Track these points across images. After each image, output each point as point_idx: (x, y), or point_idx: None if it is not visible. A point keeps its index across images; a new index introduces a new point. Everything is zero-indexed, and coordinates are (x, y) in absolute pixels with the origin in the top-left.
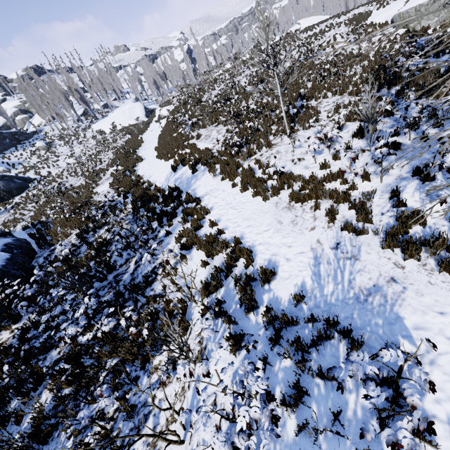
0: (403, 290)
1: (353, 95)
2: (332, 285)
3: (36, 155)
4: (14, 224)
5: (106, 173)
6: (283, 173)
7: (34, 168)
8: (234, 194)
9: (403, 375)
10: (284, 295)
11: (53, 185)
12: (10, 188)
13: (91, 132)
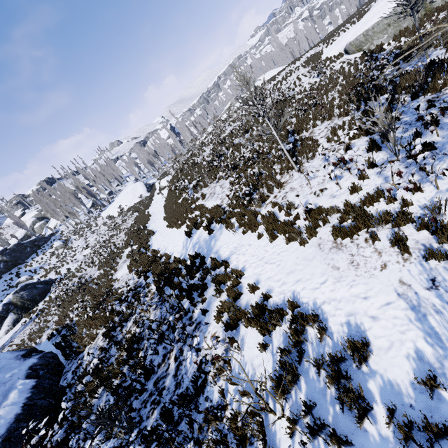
0: None
1: (343, 116)
2: None
3: (55, 255)
4: (39, 335)
5: (122, 255)
6: (310, 209)
7: (55, 268)
8: (263, 246)
9: None
10: (399, 378)
11: (74, 281)
12: (34, 296)
13: (101, 220)
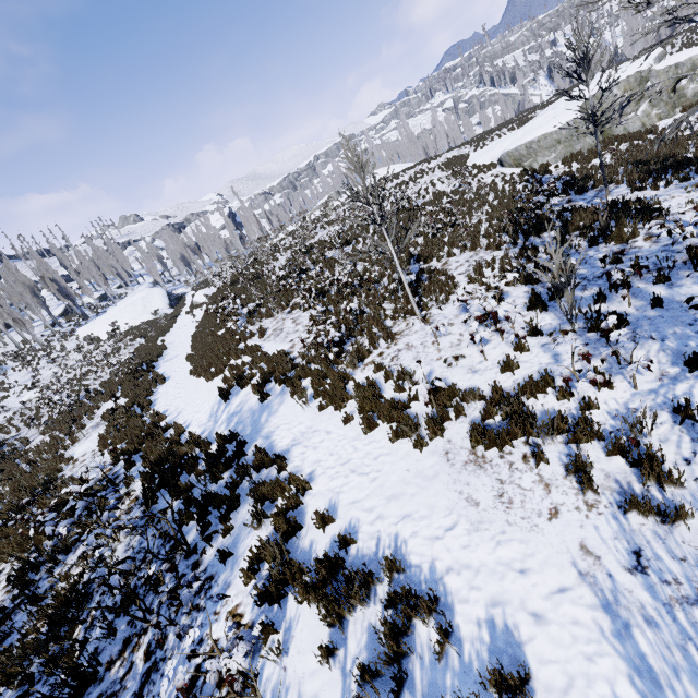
0: None
1: (492, 249)
2: None
3: None
4: None
5: (95, 413)
6: (437, 387)
7: None
8: (351, 438)
9: None
10: None
11: None
12: None
13: (74, 340)
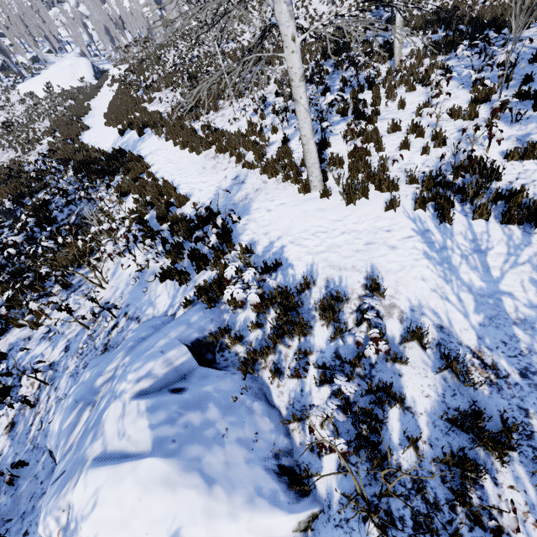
0: (260, 194)
1: (304, 64)
2: (223, 199)
3: None
4: None
5: (42, 142)
6: (216, 130)
7: None
8: (175, 151)
9: (237, 229)
10: (190, 210)
11: None
12: None
13: (16, 95)
